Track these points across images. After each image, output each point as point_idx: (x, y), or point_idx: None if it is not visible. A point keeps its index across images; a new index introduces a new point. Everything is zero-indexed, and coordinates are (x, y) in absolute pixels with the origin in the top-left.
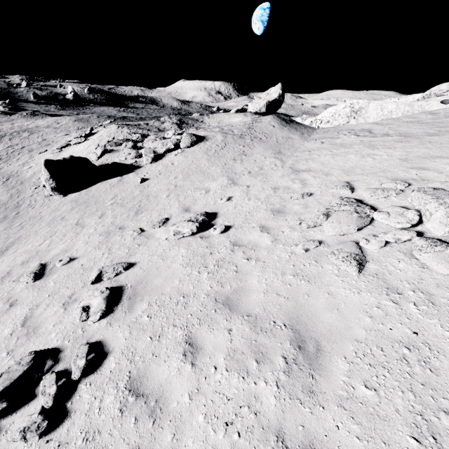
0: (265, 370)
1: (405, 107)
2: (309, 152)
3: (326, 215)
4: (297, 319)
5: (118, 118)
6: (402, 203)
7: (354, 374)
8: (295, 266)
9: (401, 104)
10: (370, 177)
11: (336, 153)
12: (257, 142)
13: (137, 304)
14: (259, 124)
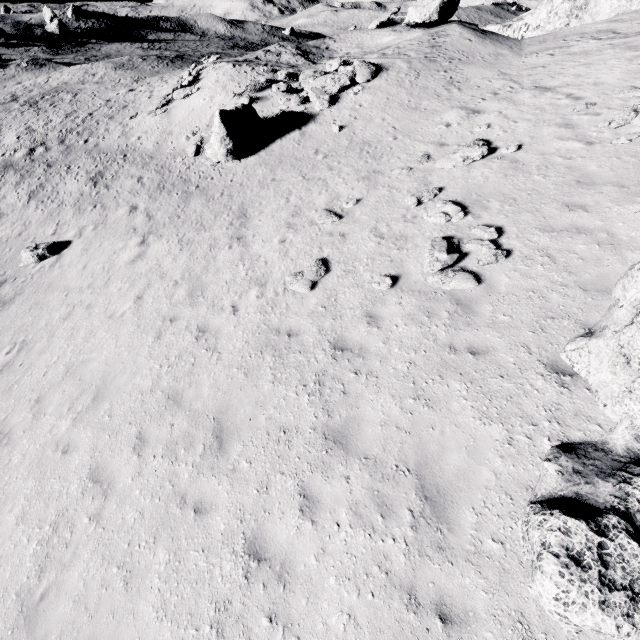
0: None
1: None
2: (543, 68)
3: (636, 112)
4: None
5: (174, 59)
6: None
7: None
8: (626, 153)
9: None
10: None
11: (588, 63)
12: (459, 64)
13: (488, 204)
14: (448, 39)
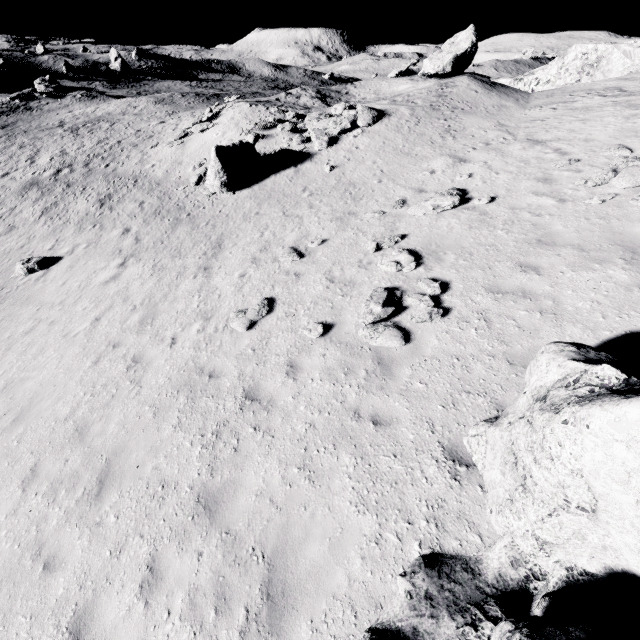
0: (608, 266)
1: None
2: (542, 121)
3: (615, 172)
4: (620, 240)
5: (210, 97)
6: None
7: None
8: (596, 214)
9: None
10: None
11: (585, 119)
12: (461, 113)
13: (443, 256)
14: (455, 89)
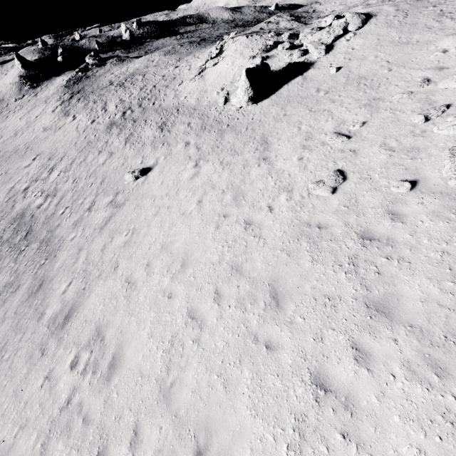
0: None
1: None
2: None
3: None
4: None
5: (200, 42)
6: None
7: None
8: None
9: None
10: None
11: None
12: None
13: None
14: None
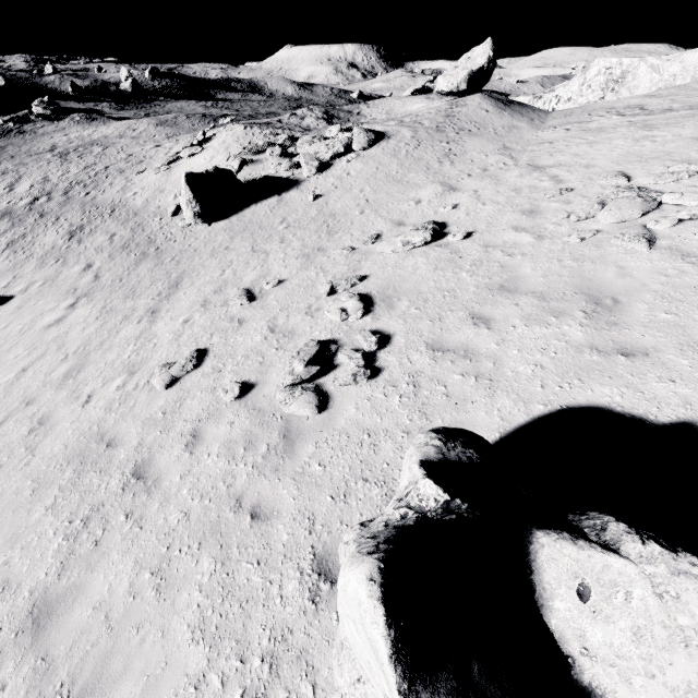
0: (566, 320)
1: (697, 66)
2: (550, 144)
3: (601, 204)
4: (587, 288)
5: (218, 118)
6: (696, 185)
7: (654, 310)
8: (571, 254)
9: (692, 61)
10: (650, 163)
11: (594, 141)
12: (466, 135)
13: (396, 303)
14: (464, 109)
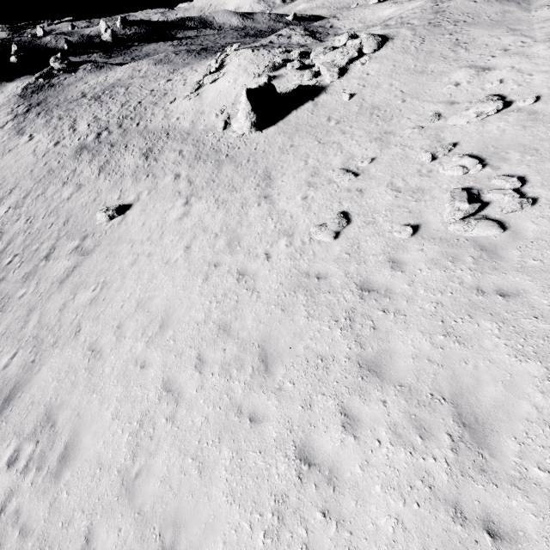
0: None
1: None
2: None
3: None
4: None
5: (200, 51)
6: None
7: None
8: None
9: None
10: None
11: None
12: (465, 25)
13: (506, 155)
14: (452, 3)
